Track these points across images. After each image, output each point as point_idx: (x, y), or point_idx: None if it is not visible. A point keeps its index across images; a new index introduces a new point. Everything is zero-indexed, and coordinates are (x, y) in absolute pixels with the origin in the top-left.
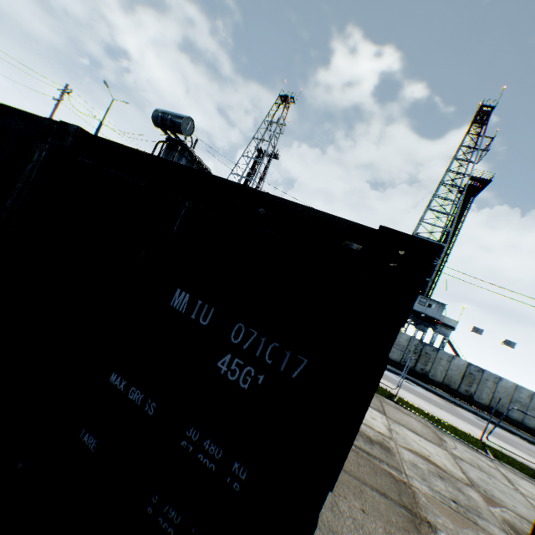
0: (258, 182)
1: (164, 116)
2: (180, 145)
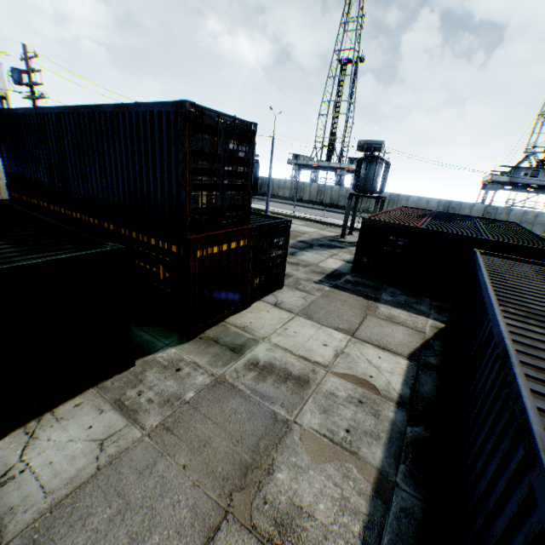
0: (350, 99)
1: (366, 146)
2: (375, 157)
